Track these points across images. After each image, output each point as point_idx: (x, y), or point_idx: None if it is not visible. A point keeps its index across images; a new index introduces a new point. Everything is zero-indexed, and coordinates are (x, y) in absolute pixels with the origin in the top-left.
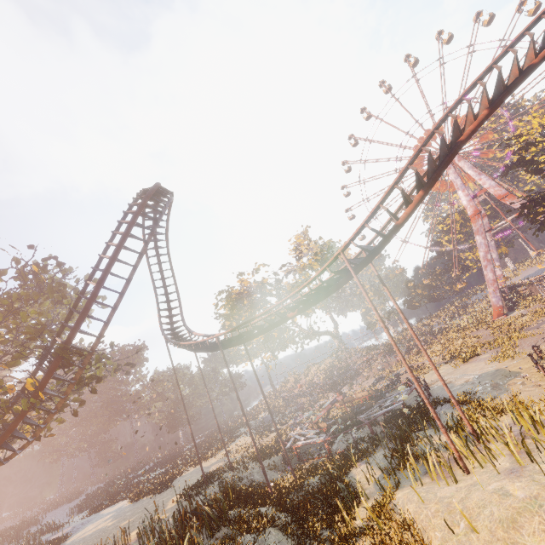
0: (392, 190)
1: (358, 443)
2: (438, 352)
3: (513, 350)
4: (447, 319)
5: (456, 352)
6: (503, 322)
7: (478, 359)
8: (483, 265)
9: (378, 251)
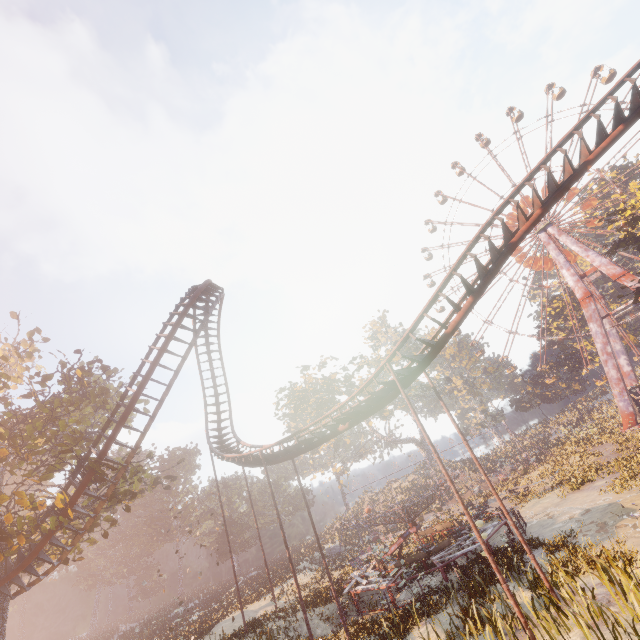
0: (437, 297)
1: (428, 593)
2: (548, 472)
3: (635, 477)
4: (561, 428)
5: (568, 474)
6: (632, 435)
7: (591, 487)
8: (602, 359)
9: (428, 362)
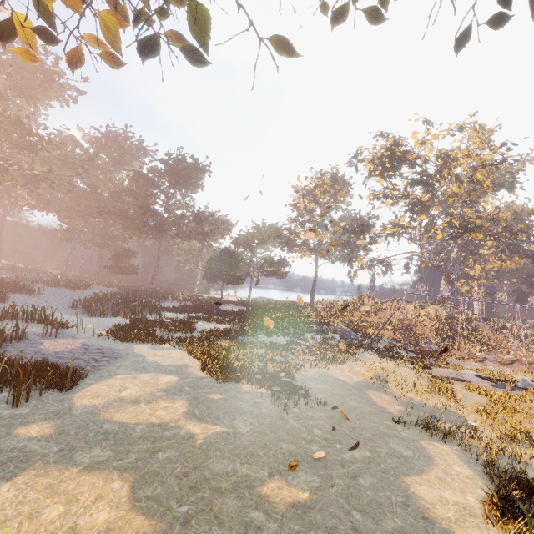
0: None
1: None
2: None
3: None
4: None
5: None
6: None
7: None
8: None
9: None
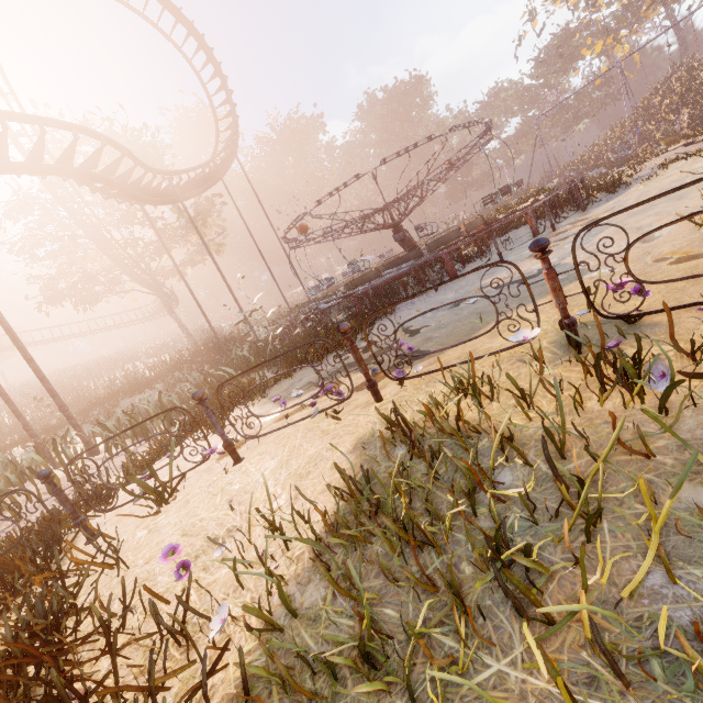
0: None
1: None
2: None
3: None
4: None
5: None
6: None
7: None
8: None
9: None
